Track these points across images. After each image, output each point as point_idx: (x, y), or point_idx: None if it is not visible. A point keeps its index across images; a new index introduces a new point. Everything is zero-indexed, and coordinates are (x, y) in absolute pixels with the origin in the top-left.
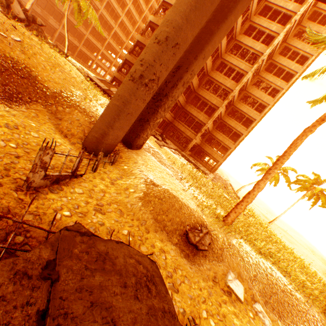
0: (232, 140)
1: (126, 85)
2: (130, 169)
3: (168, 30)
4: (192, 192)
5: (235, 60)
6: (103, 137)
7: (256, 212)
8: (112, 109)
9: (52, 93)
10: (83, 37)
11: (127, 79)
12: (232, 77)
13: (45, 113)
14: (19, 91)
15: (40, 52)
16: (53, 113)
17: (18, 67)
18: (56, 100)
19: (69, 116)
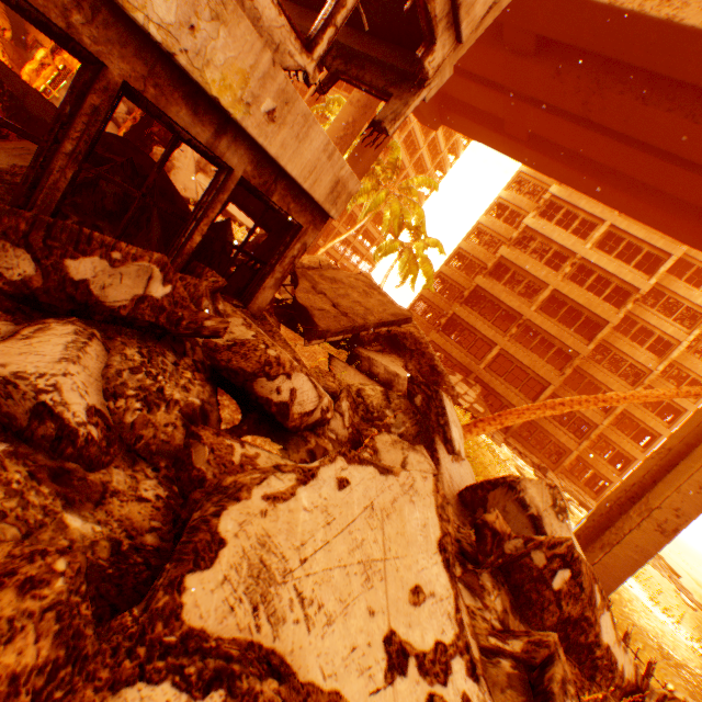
0: (637, 444)
1: (648, 535)
2: (622, 623)
3: None
4: (687, 639)
5: (653, 316)
6: (606, 594)
7: (699, 593)
8: (624, 561)
9: None
10: (331, 232)
11: (648, 525)
12: (647, 344)
13: None
14: None
15: None
16: None
17: None
18: None
19: None
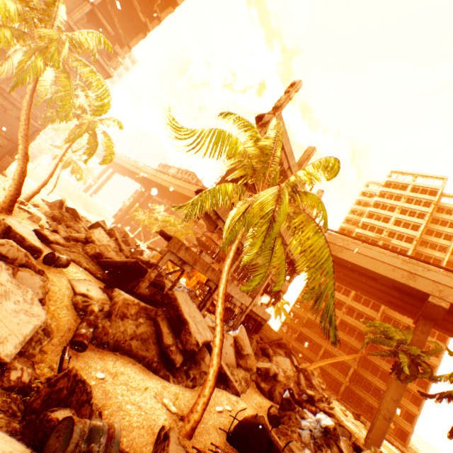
0: (413, 404)
1: (381, 421)
2: None
3: (396, 395)
4: None
5: None
6: None
7: None
8: (376, 435)
9: None
10: None
11: (380, 417)
12: None
13: None
14: None
15: None
16: None
17: None
18: None
19: None
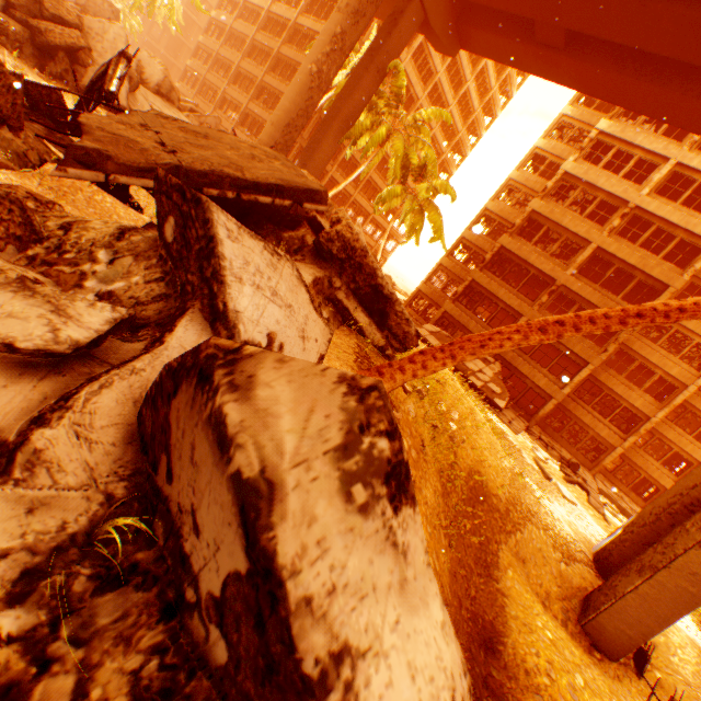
0: None
1: None
2: (668, 680)
3: None
4: None
5: None
6: (644, 638)
7: None
8: (674, 594)
9: (503, 505)
10: (347, 200)
11: None
12: None
13: (513, 562)
14: (486, 536)
15: (461, 408)
16: (513, 551)
17: (475, 483)
18: (510, 517)
19: (528, 546)
